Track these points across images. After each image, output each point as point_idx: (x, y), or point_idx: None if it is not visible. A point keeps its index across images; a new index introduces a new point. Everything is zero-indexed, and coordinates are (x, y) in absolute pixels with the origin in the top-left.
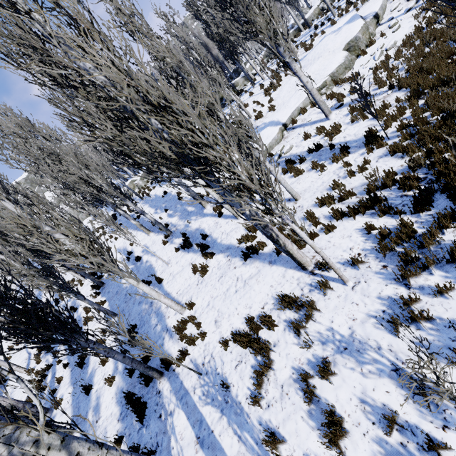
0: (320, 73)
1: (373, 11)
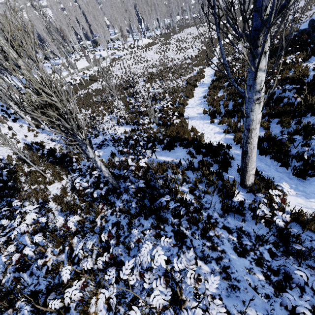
0: (85, 65)
1: (104, 56)
